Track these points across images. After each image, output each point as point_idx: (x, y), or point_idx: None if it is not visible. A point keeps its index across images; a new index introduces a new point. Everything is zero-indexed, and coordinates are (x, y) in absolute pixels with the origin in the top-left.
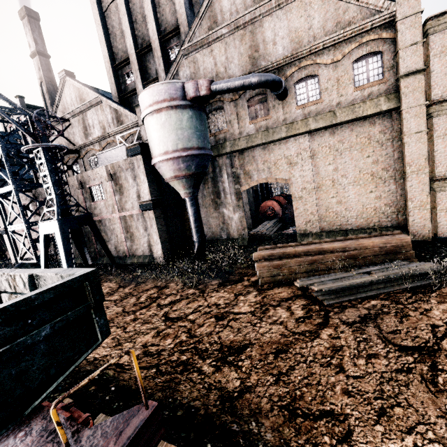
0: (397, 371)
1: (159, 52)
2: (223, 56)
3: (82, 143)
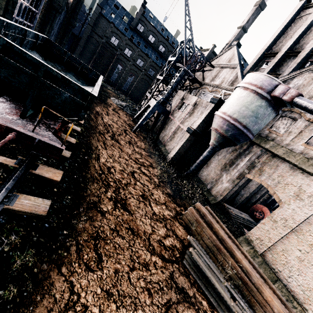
0: (144, 311)
1: (300, 59)
2: None
3: (206, 82)
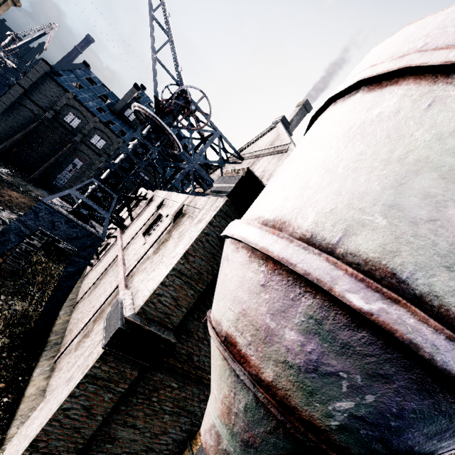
0: None
1: None
2: None
3: None
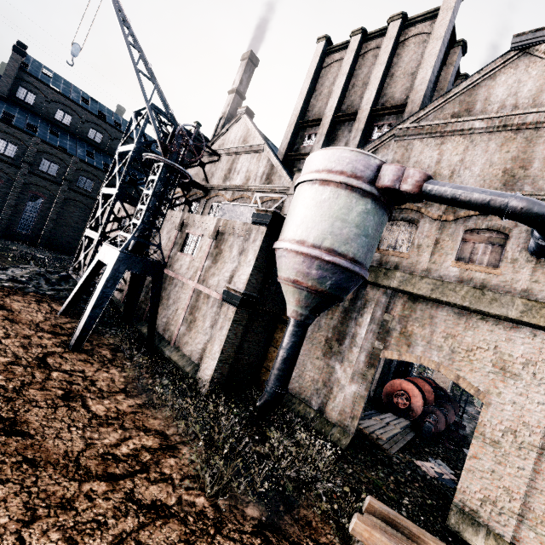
0: None
1: (363, 124)
2: (458, 156)
3: (216, 184)
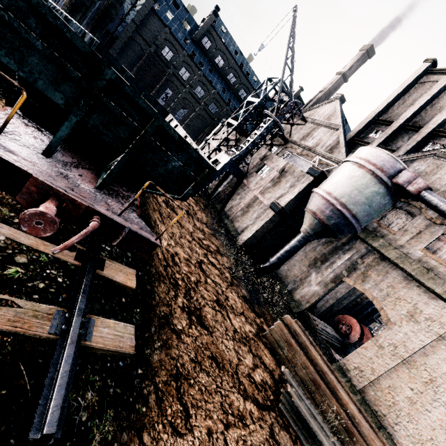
0: None
1: (421, 137)
2: None
3: (295, 140)
